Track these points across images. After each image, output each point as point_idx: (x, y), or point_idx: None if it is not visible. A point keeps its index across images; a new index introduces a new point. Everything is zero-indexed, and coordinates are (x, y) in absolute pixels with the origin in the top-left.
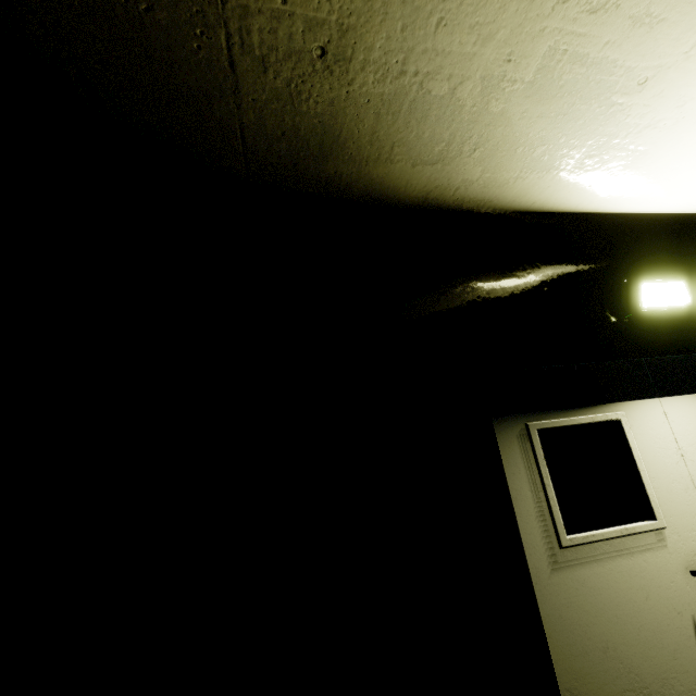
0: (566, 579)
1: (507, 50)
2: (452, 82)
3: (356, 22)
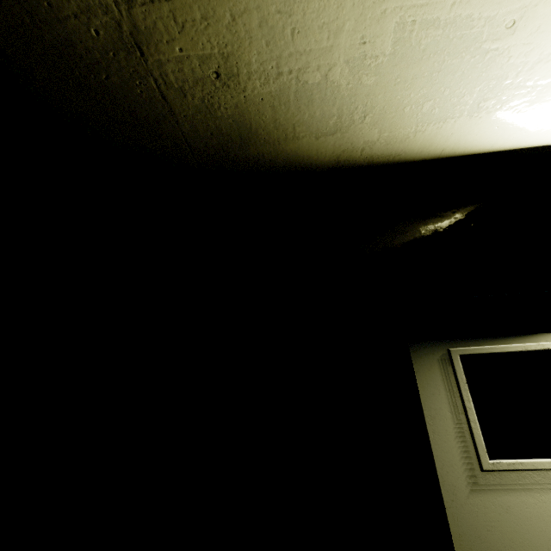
0: (486, 501)
1: (358, 36)
2: (322, 70)
3: (232, 49)
